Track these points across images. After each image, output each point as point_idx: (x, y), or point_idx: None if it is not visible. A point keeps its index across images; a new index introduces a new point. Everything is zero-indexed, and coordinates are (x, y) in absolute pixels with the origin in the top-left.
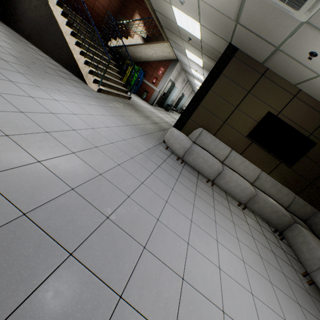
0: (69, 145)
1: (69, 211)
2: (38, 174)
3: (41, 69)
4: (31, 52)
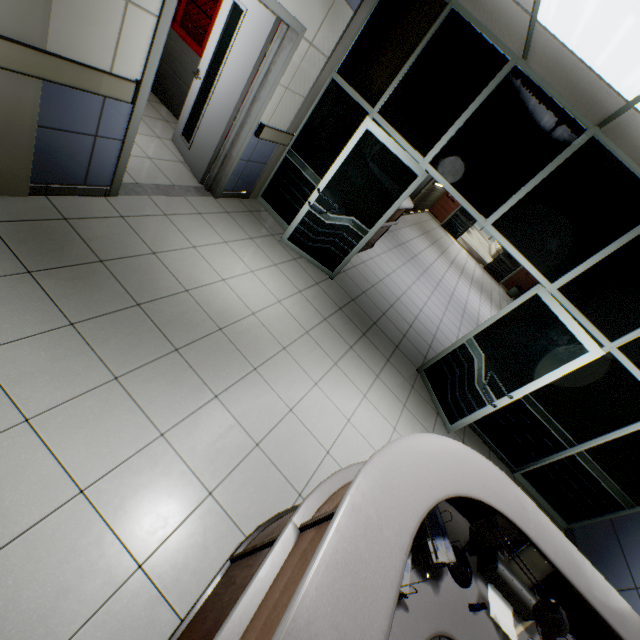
0: (445, 278)
1: (421, 263)
2: (427, 263)
3: (490, 298)
4: (502, 302)
